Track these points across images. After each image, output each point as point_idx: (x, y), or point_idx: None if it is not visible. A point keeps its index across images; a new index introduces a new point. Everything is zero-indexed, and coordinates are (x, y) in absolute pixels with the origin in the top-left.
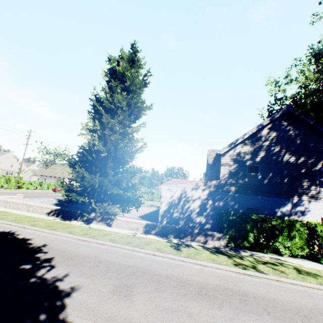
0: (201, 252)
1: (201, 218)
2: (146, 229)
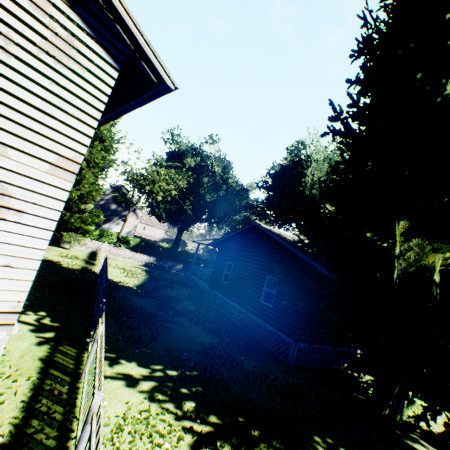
0: None
1: None
2: None
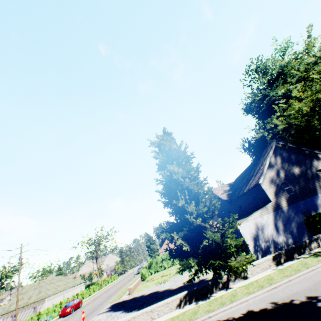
0: None
1: (281, 237)
2: (276, 262)
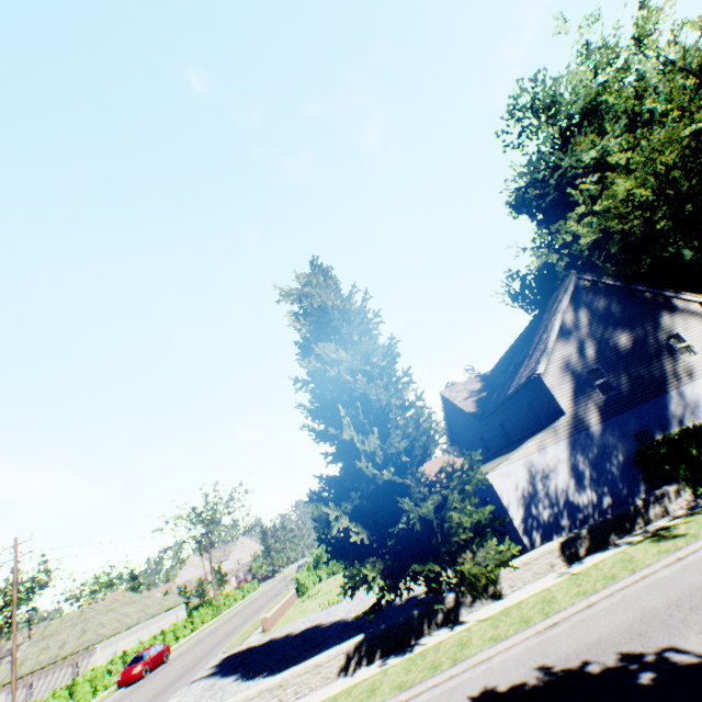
0: (701, 519)
1: (587, 493)
2: (567, 555)
